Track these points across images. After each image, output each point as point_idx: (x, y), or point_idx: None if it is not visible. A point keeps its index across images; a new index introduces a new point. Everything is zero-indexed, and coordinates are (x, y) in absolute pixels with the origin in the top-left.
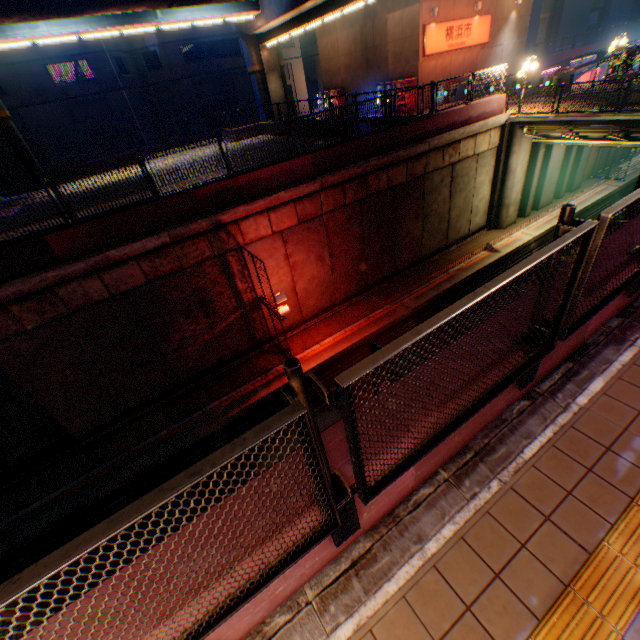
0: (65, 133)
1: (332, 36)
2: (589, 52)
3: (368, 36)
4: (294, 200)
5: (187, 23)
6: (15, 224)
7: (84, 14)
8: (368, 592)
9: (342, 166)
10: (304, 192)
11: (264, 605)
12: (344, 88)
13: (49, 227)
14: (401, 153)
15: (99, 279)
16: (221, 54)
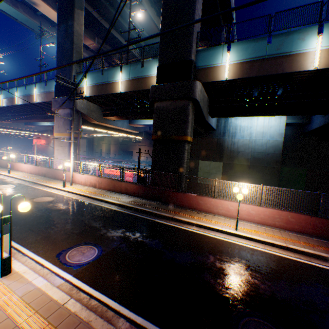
0: None
1: None
2: (123, 161)
3: None
4: None
5: None
6: None
7: None
8: None
9: None
10: None
11: None
12: None
13: None
14: None
15: None
16: None
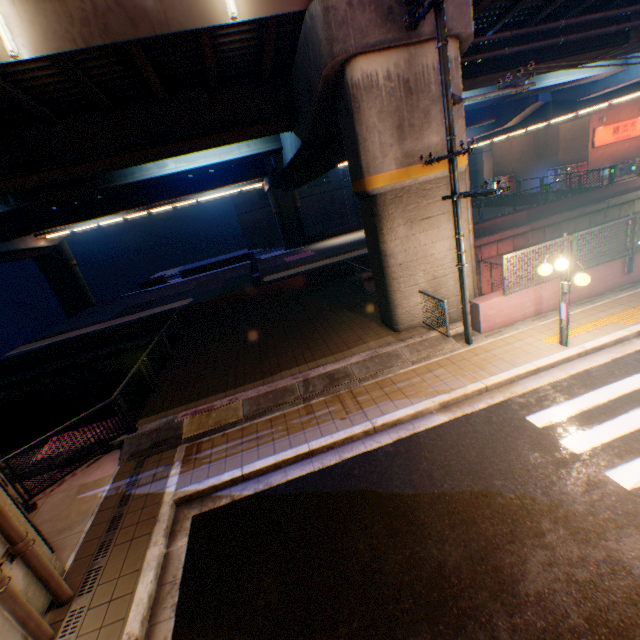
0: (305, 216)
1: (506, 142)
2: None
3: (539, 139)
4: (512, 236)
5: None
6: (325, 256)
7: None
8: (633, 289)
9: (543, 217)
10: (519, 231)
11: (603, 286)
12: (513, 174)
13: (354, 255)
14: (585, 209)
15: None
16: None
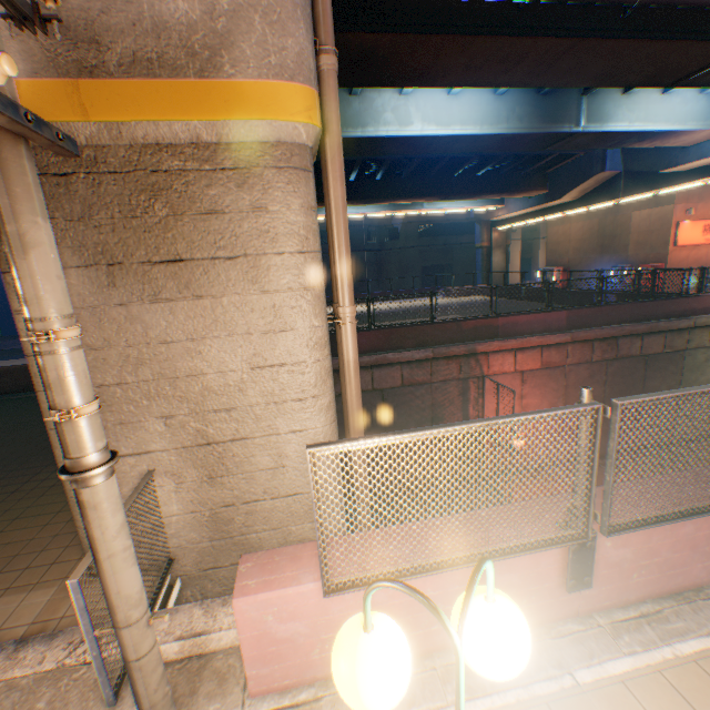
0: None
1: (564, 225)
2: None
3: (606, 227)
4: (541, 346)
5: (441, 211)
6: None
7: (382, 203)
8: None
9: (593, 325)
10: (553, 340)
11: (707, 566)
12: (569, 266)
13: None
14: (660, 323)
15: (370, 373)
16: (448, 232)
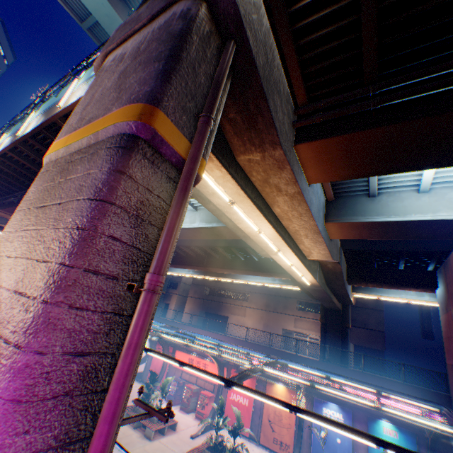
0: None
1: None
2: (227, 341)
3: None
4: None
5: None
6: None
7: None
8: None
9: None
10: None
11: None
12: None
13: None
14: None
15: None
16: None
